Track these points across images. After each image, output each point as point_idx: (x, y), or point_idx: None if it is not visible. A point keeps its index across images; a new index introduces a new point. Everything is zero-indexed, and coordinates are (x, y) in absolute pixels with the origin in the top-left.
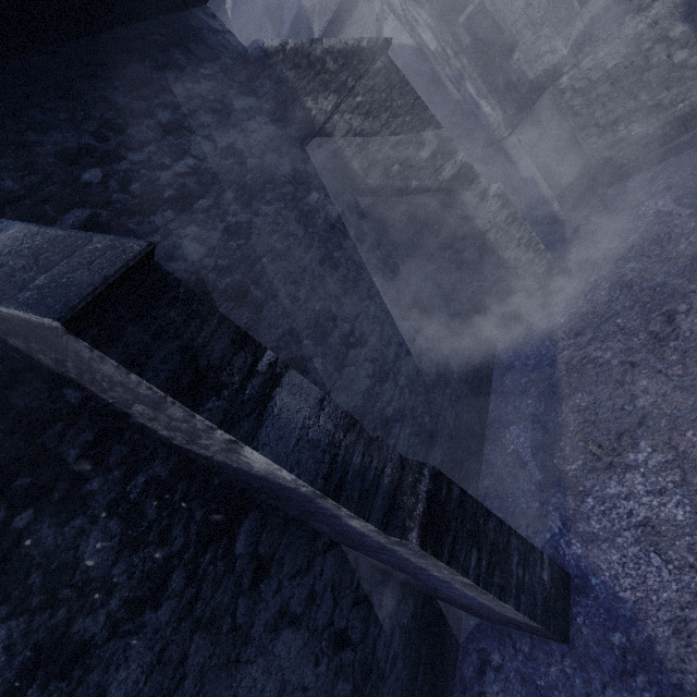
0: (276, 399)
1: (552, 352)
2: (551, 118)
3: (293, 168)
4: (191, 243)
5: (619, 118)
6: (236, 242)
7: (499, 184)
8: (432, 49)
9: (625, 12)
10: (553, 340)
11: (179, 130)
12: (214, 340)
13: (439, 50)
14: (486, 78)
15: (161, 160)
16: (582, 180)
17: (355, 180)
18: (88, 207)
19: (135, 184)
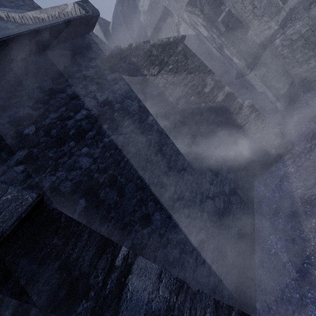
0: (128, 285)
1: (290, 189)
2: (271, 61)
3: (139, 105)
4: (84, 158)
5: (310, 56)
6: (109, 152)
7: (249, 100)
8: (205, 36)
9: (310, 3)
10: (289, 182)
11: (78, 96)
12: (84, 251)
13: (209, 36)
14: (235, 46)
15: (68, 114)
16: (291, 90)
17: (171, 106)
18: (26, 148)
19: (53, 130)
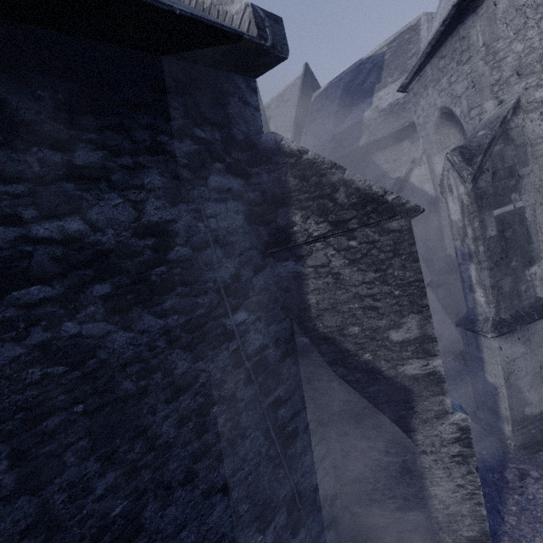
0: None
1: None
2: None
3: (235, 273)
4: None
5: None
6: (47, 368)
7: (467, 416)
8: (453, 219)
9: None
10: None
11: (95, 179)
12: None
13: (459, 224)
14: (494, 273)
15: (18, 209)
16: None
17: (304, 312)
18: None
19: None
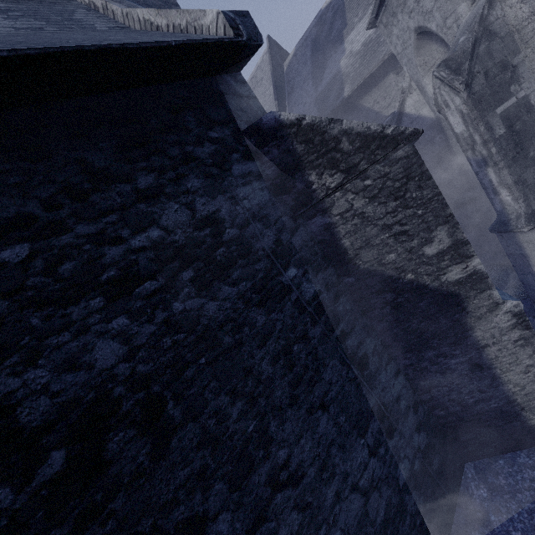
0: None
1: None
2: None
3: (276, 239)
4: (109, 342)
5: None
6: (173, 337)
7: (517, 302)
8: (458, 132)
9: None
10: None
11: (156, 196)
12: None
13: (465, 134)
14: (514, 169)
15: (118, 232)
16: None
17: (342, 256)
18: None
19: (69, 263)
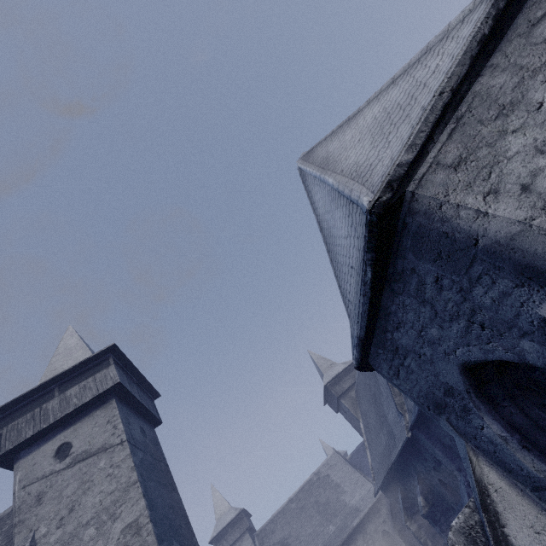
0: None
1: None
2: None
3: None
4: None
5: None
6: None
7: None
8: None
9: None
10: None
11: None
12: None
13: None
14: None
15: None
16: None
17: None
18: None
19: None
